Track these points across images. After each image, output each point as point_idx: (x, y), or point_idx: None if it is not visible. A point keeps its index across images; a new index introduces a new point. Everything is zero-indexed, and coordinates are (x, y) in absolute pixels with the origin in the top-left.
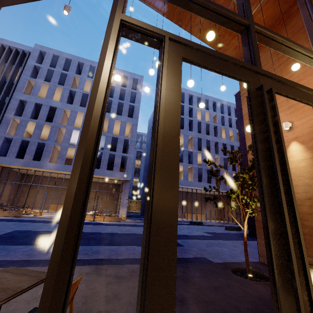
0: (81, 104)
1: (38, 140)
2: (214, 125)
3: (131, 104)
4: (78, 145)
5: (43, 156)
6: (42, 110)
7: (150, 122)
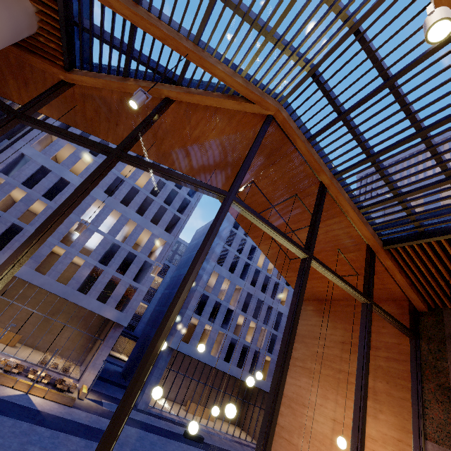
0: (109, 185)
1: (15, 219)
2: (276, 281)
3: (177, 214)
4: None
5: (9, 246)
6: (47, 179)
7: (197, 236)
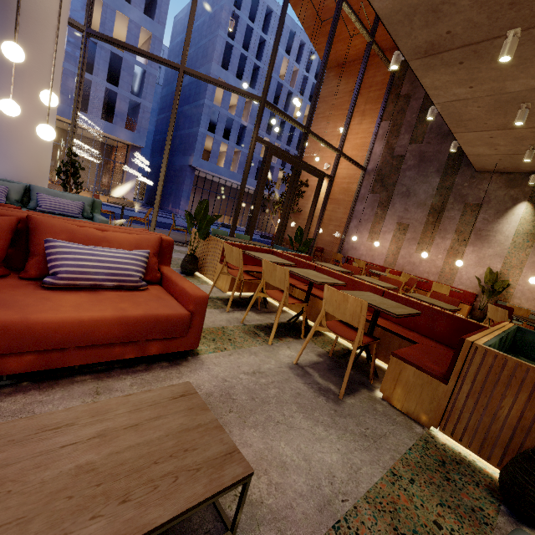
0: None
1: None
2: (289, 89)
3: None
4: (240, 189)
5: None
6: None
7: (180, 28)
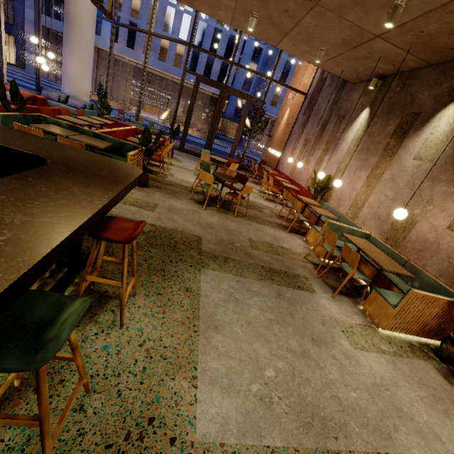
0: None
1: (129, 17)
2: None
3: None
4: (176, 105)
5: (136, 43)
6: None
7: None
